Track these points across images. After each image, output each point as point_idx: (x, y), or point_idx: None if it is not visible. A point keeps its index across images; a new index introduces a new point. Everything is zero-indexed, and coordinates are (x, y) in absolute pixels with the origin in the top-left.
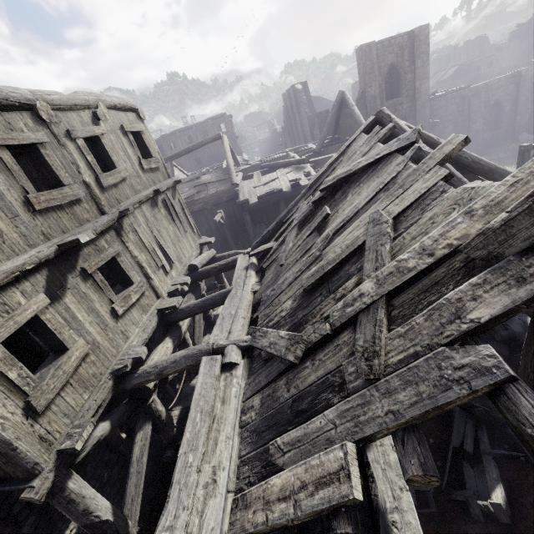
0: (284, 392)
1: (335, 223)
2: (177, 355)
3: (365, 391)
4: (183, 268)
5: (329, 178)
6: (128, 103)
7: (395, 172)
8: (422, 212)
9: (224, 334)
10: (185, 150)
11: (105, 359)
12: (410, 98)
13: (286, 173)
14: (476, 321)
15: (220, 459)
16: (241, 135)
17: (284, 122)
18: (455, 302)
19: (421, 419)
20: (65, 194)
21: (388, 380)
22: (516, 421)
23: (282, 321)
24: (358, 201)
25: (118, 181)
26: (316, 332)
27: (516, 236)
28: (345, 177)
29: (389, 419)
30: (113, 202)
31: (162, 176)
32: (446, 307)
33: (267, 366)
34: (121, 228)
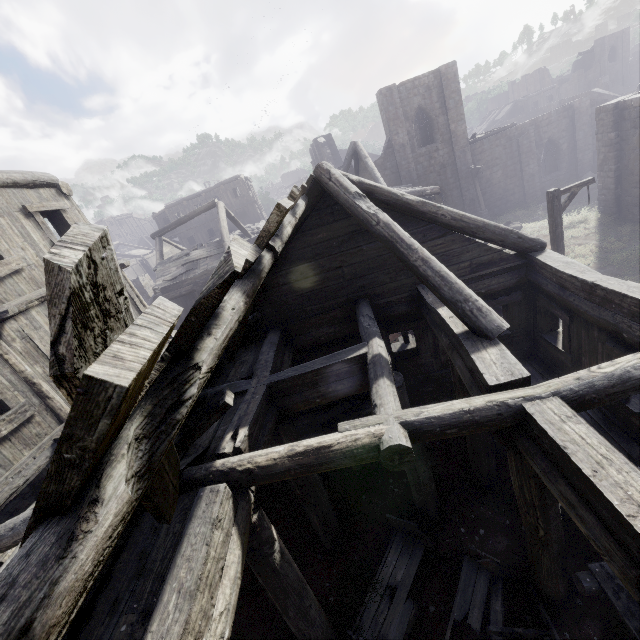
0: None
1: None
2: (19, 518)
3: None
4: None
5: None
6: (43, 177)
7: None
8: None
9: None
10: (175, 223)
11: None
12: (446, 144)
13: None
14: None
15: None
16: (268, 198)
17: None
18: None
19: None
20: None
21: None
22: None
23: None
24: None
25: (2, 275)
26: None
27: None
28: None
29: None
30: None
31: None
32: None
33: None
34: None
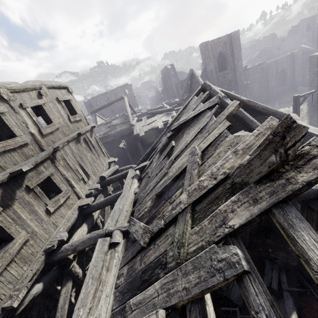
0: (139, 265)
1: (176, 152)
2: (84, 238)
3: (175, 271)
4: (97, 178)
5: (176, 123)
6: (62, 84)
7: (206, 122)
8: (215, 149)
9: (114, 222)
10: (103, 106)
11: (40, 242)
12: (232, 70)
13: (161, 117)
14: (232, 227)
15: (100, 312)
16: (138, 95)
17: (163, 86)
18: (223, 212)
19: (201, 295)
20: (17, 141)
21: (186, 264)
22: (247, 304)
23: (144, 215)
24: (187, 139)
25: (53, 130)
26: (157, 226)
27: (254, 171)
28: (183, 123)
29: (183, 294)
30: (49, 143)
31: (83, 124)
32: (219, 215)
33: (133, 246)
34: (54, 158)
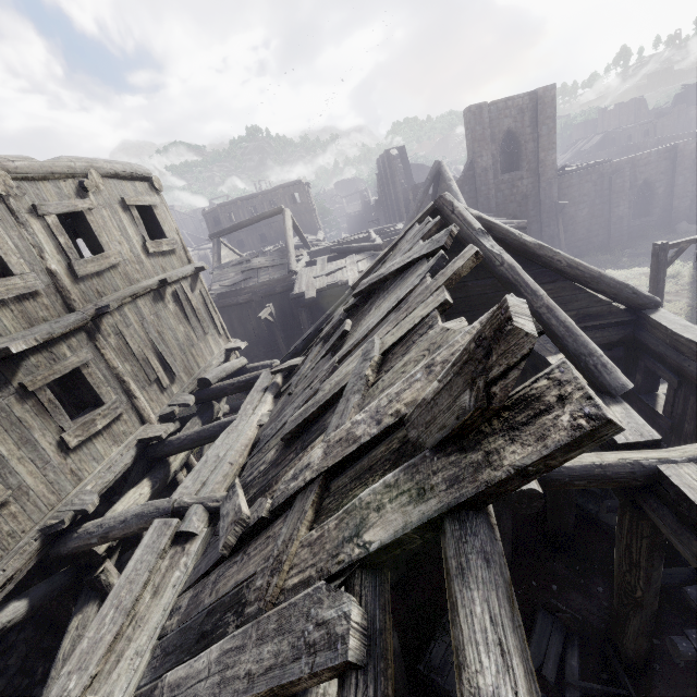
0: (207, 596)
1: (347, 345)
2: (129, 512)
3: (249, 627)
4: (193, 382)
5: (365, 280)
6: (139, 170)
7: (412, 286)
8: (406, 352)
9: (197, 486)
10: (237, 225)
11: (35, 510)
12: (532, 173)
13: (358, 261)
14: (367, 547)
15: (113, 688)
16: (324, 207)
17: (379, 193)
18: (363, 507)
19: None
20: (12, 286)
21: (270, 616)
22: None
23: (256, 479)
24: (373, 319)
25: (103, 268)
26: (257, 510)
27: (436, 421)
28: (376, 282)
29: (242, 687)
30: (91, 295)
31: (178, 261)
32: (355, 513)
33: (214, 547)
34: (97, 329)
